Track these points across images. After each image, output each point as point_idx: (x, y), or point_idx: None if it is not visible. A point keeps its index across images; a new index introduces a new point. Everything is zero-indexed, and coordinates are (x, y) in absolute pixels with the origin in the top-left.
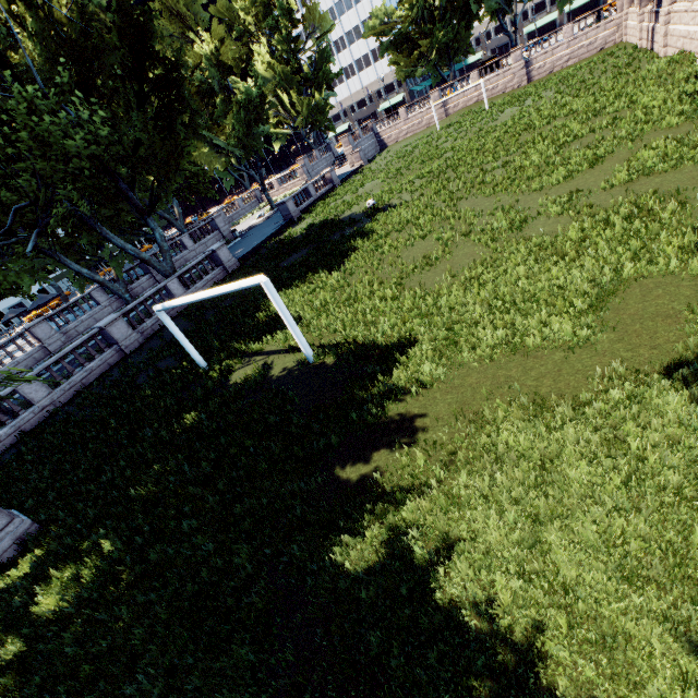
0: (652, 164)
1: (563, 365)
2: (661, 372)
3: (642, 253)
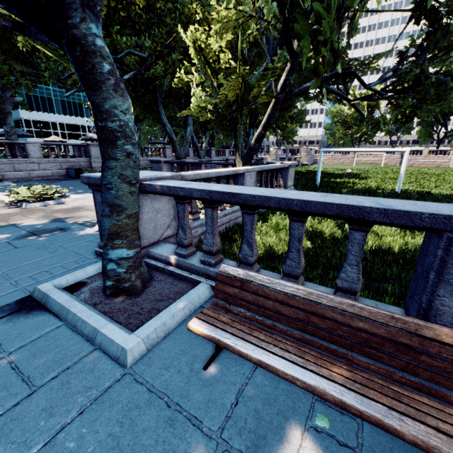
0: None
1: None
2: None
3: None
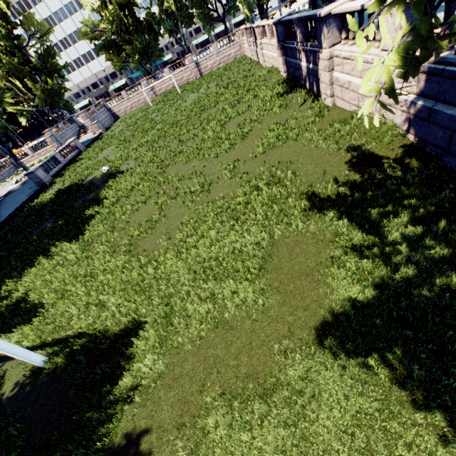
0: (273, 141)
1: (252, 336)
2: (315, 339)
3: (282, 217)
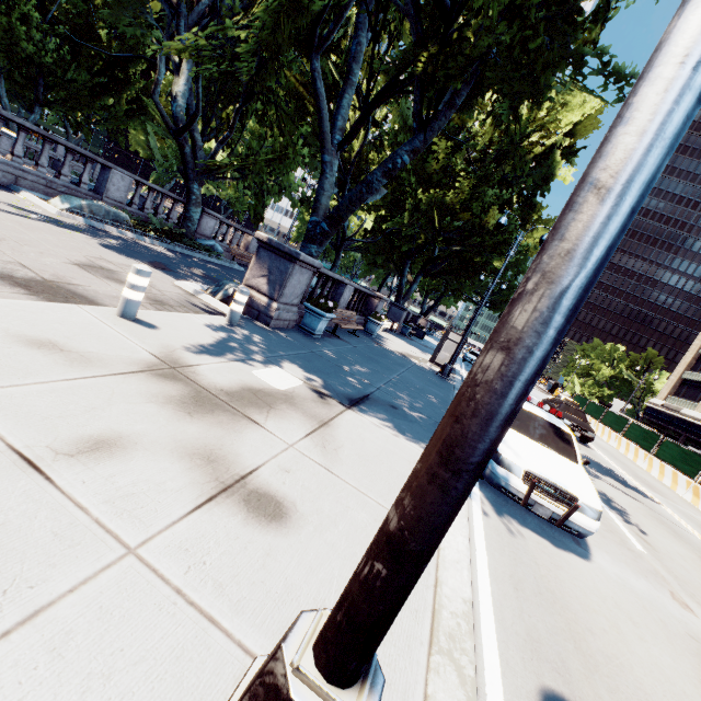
0: None
1: None
2: None
3: None
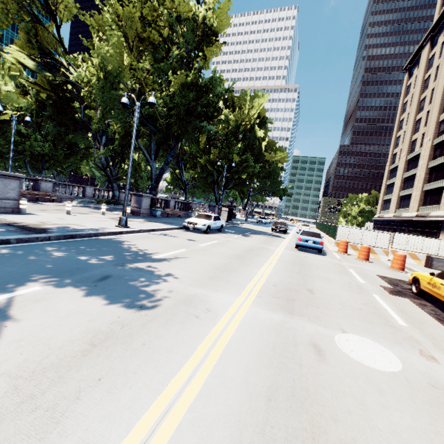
0: None
1: None
2: None
3: None
